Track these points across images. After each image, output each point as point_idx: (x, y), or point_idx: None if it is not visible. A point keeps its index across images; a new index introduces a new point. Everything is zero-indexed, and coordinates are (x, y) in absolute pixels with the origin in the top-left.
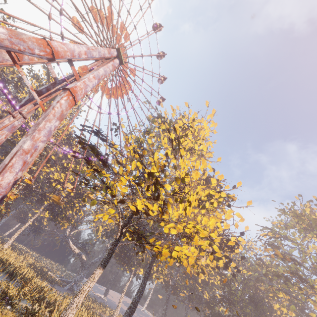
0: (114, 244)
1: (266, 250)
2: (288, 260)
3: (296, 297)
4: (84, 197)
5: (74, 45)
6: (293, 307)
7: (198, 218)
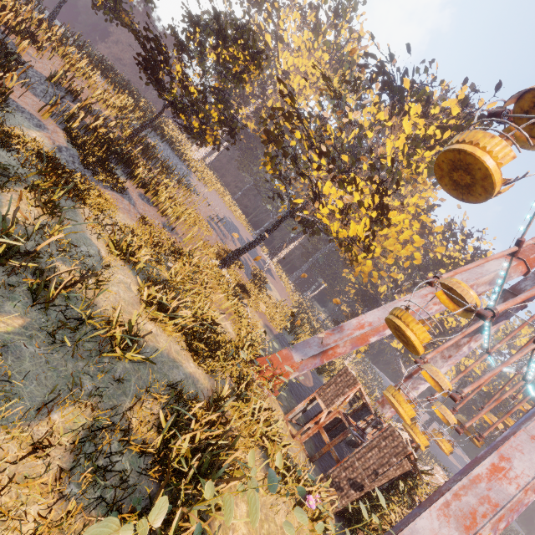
0: None
1: None
2: None
3: None
4: None
5: None
6: None
7: None
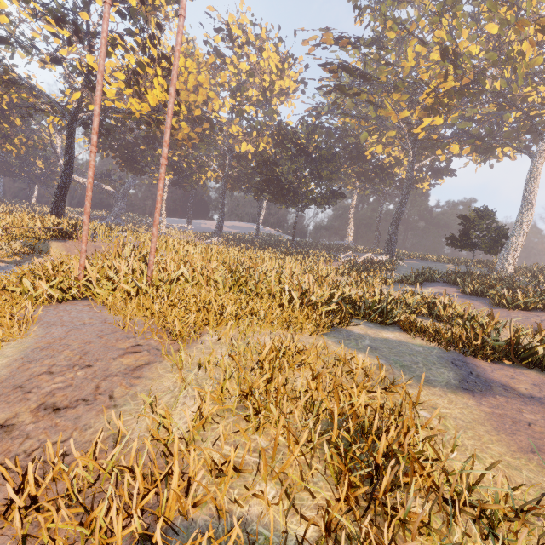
0: None
1: (304, 44)
2: (340, 46)
3: (384, 120)
4: None
5: None
6: (365, 136)
7: None
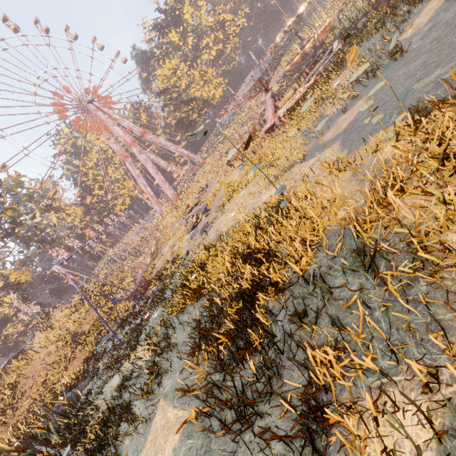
0: (211, 119)
1: None
2: None
3: None
4: None
5: (120, 133)
6: None
7: (210, 92)
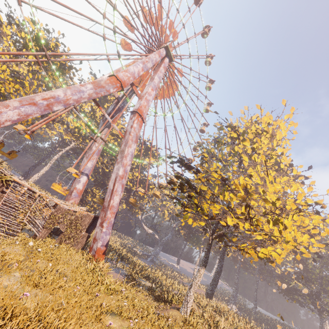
0: (208, 249)
1: None
2: None
3: None
4: (150, 189)
5: (133, 67)
6: None
7: (287, 230)
